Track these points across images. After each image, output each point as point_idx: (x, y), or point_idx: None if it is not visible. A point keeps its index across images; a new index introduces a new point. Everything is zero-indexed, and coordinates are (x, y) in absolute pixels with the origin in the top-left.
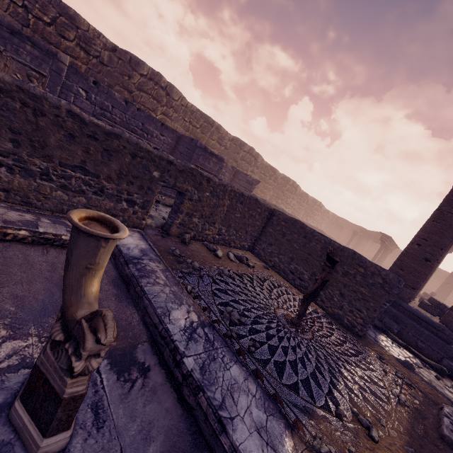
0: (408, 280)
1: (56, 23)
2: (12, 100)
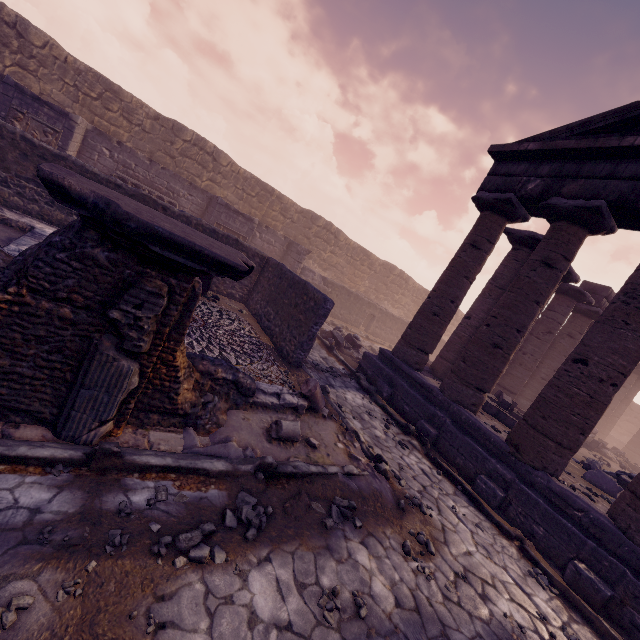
0: (414, 339)
1: (103, 98)
2: None
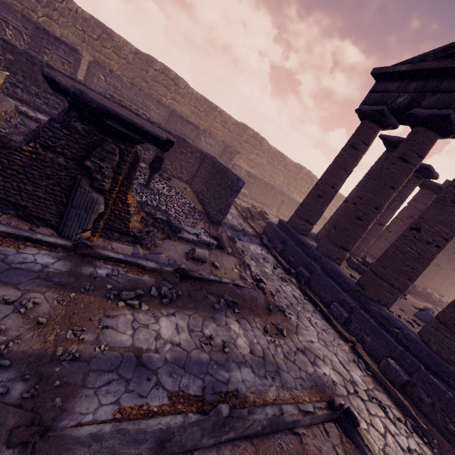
0: (302, 213)
1: (101, 39)
2: (23, 58)
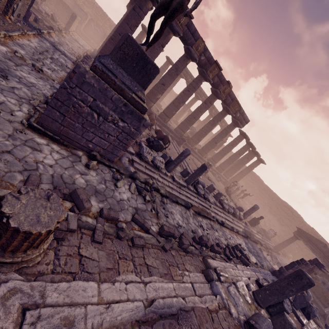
0: None
1: None
2: None
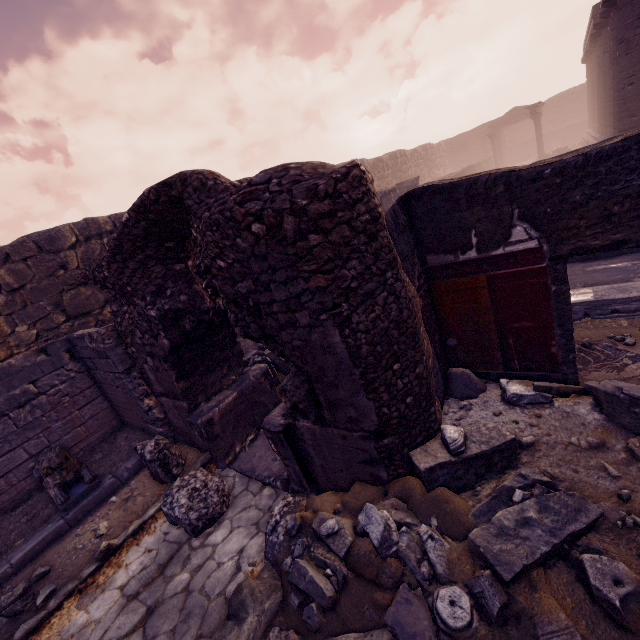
0: None
1: None
2: None
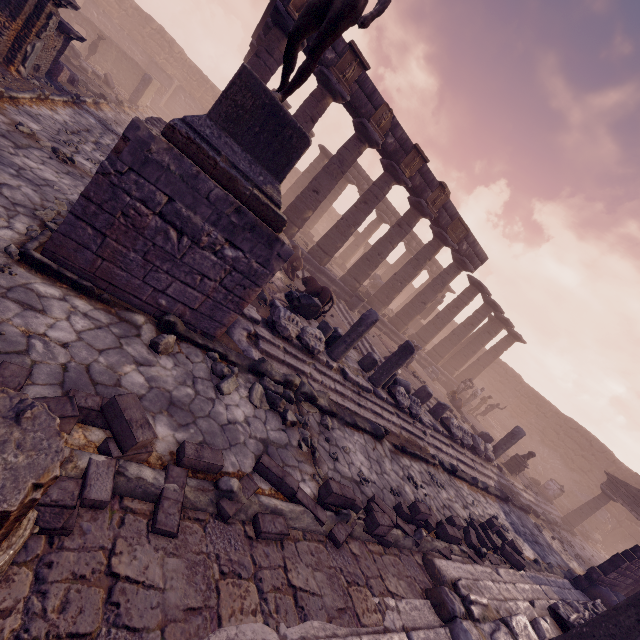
0: None
1: None
2: None
